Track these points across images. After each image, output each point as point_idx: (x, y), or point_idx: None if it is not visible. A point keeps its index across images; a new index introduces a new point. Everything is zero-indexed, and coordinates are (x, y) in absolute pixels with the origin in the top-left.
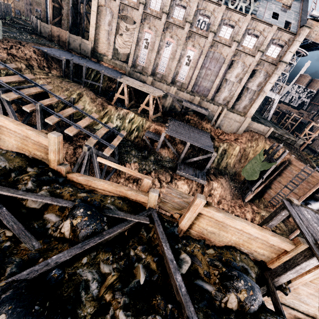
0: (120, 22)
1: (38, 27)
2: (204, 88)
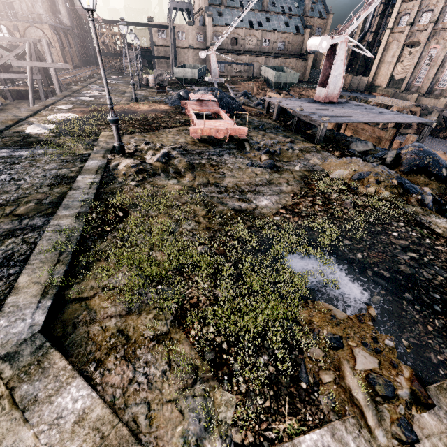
0: (405, 49)
1: None
2: None
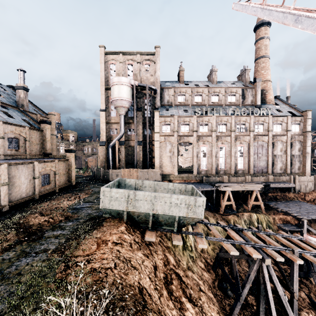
0: (179, 147)
1: (109, 175)
2: (261, 167)
